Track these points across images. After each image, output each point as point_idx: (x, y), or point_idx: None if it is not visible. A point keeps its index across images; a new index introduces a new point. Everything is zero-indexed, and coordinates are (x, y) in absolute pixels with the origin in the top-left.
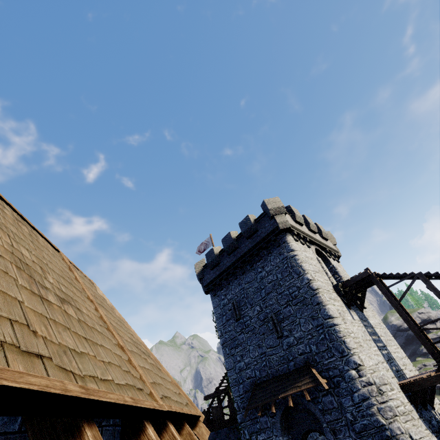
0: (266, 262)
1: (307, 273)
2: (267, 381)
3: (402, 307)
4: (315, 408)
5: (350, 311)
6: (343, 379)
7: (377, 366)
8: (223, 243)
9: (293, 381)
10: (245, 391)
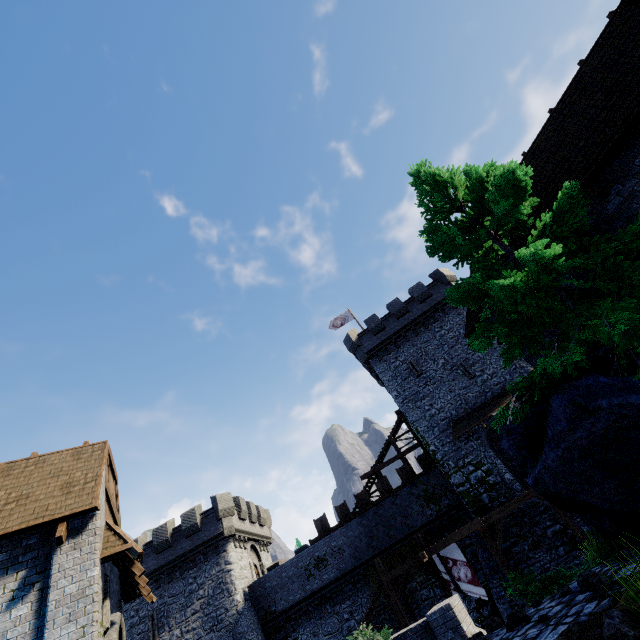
0: (444, 323)
1: None
2: (467, 414)
3: None
4: None
5: None
6: None
7: None
8: (391, 307)
9: (496, 403)
10: (442, 431)
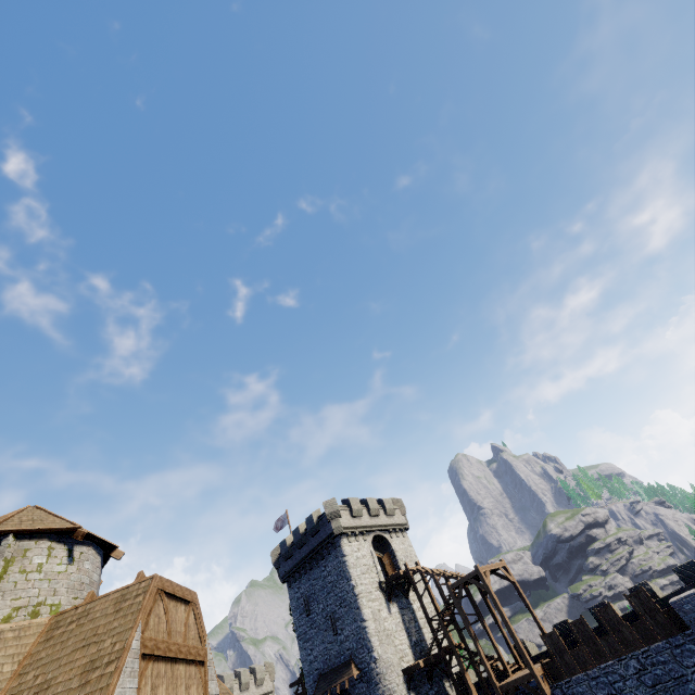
0: (327, 562)
1: (353, 580)
2: (328, 672)
3: (431, 596)
4: (354, 692)
5: (391, 604)
6: (369, 670)
7: (389, 658)
8: (294, 536)
9: (341, 673)
10: (314, 681)
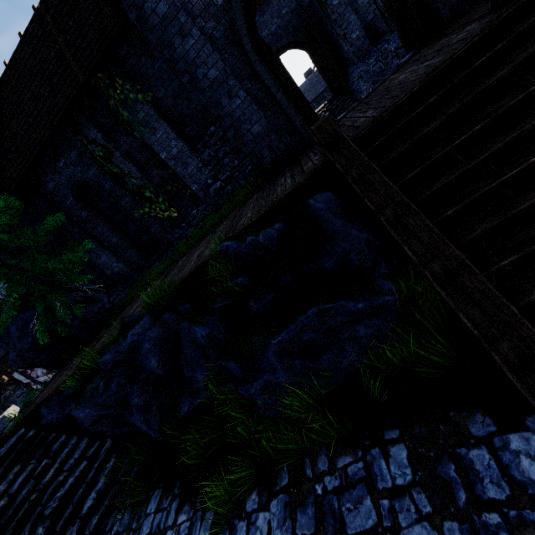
0: None
1: None
2: None
3: None
4: None
5: None
6: None
7: None
8: None
9: None
10: None
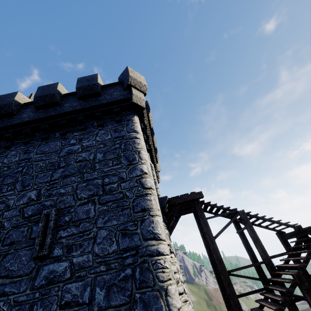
0: (89, 135)
1: (144, 164)
2: None
3: (208, 243)
4: None
5: None
6: None
7: None
8: (39, 90)
9: None
10: None
